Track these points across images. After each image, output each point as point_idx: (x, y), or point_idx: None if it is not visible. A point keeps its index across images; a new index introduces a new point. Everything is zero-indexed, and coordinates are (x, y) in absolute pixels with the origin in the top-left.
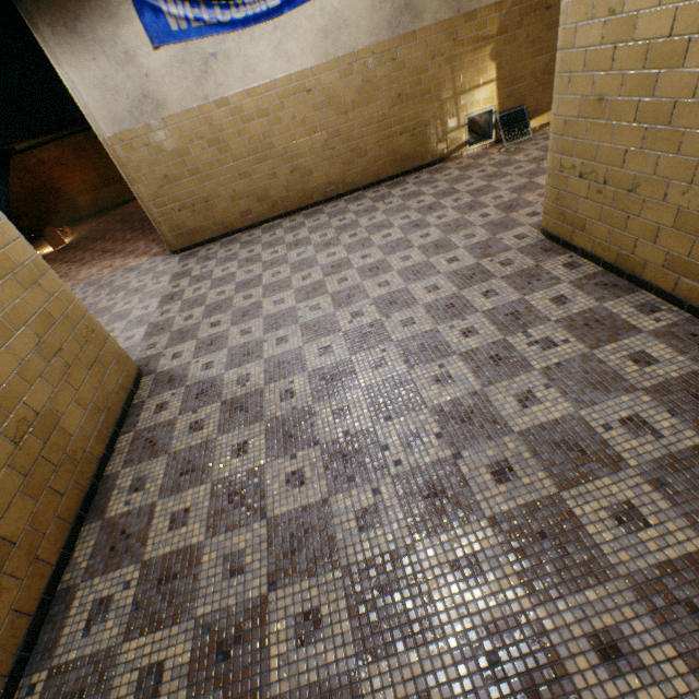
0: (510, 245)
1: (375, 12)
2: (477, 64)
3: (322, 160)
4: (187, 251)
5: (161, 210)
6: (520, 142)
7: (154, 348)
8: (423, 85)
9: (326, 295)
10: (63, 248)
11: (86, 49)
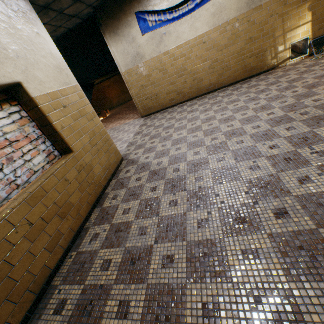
0: (308, 104)
1: (239, 0)
2: (299, 15)
3: (208, 73)
4: (147, 116)
5: (139, 99)
6: None
7: (129, 151)
8: (264, 31)
9: (201, 131)
10: (106, 117)
11: (119, 40)
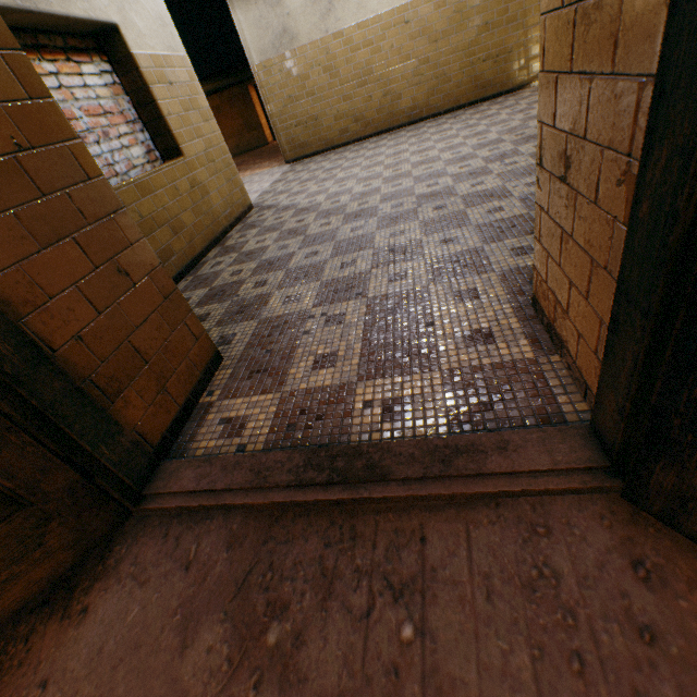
0: (532, 126)
1: None
2: None
3: (411, 85)
4: (296, 162)
5: (283, 125)
6: None
7: (263, 199)
8: (509, 13)
9: (381, 166)
10: None
11: None
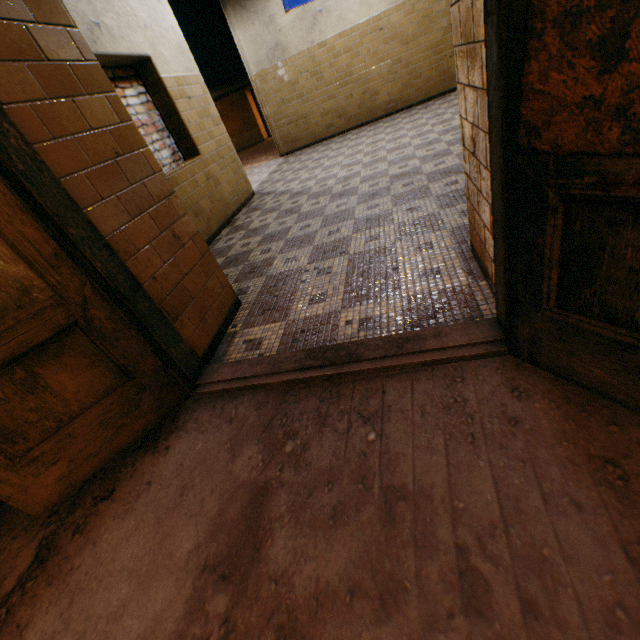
0: None
1: None
2: None
3: (386, 82)
4: (289, 155)
5: (277, 124)
6: None
7: (262, 188)
8: None
9: (361, 154)
10: None
11: (249, 19)
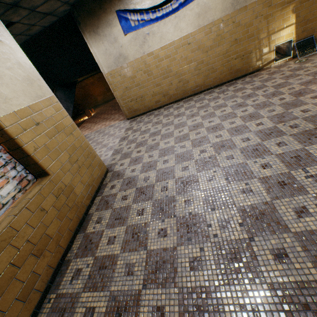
0: (297, 115)
1: (224, 0)
2: (283, 17)
3: (194, 75)
4: (132, 118)
5: (123, 101)
6: (309, 56)
7: (114, 160)
8: (249, 33)
9: (188, 140)
10: (91, 117)
11: (100, 39)
